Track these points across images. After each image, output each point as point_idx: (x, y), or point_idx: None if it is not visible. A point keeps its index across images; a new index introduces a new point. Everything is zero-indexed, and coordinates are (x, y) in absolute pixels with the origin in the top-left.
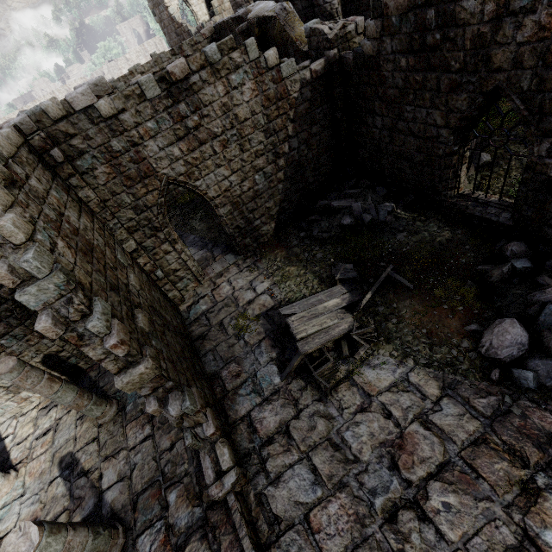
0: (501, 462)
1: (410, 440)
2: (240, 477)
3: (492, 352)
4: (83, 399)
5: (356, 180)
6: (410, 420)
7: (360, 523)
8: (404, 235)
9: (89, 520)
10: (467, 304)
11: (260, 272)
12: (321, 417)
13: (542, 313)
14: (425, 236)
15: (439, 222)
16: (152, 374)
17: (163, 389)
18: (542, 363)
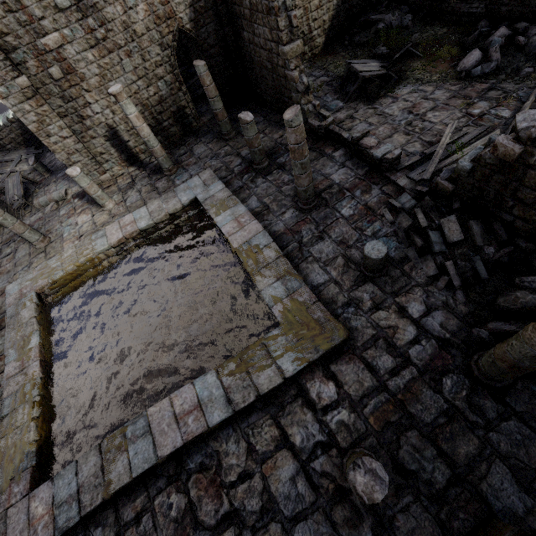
0: (460, 100)
1: (419, 104)
2: (334, 121)
3: (463, 68)
4: (225, 112)
5: (387, 3)
6: (418, 100)
7: (395, 128)
8: (417, 35)
9: (242, 164)
10: (453, 57)
11: (316, 68)
12: (370, 109)
13: (490, 44)
14: (431, 33)
15: (441, 25)
16: (301, 50)
17: (299, 69)
18: (485, 64)
